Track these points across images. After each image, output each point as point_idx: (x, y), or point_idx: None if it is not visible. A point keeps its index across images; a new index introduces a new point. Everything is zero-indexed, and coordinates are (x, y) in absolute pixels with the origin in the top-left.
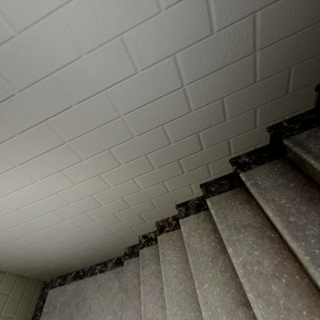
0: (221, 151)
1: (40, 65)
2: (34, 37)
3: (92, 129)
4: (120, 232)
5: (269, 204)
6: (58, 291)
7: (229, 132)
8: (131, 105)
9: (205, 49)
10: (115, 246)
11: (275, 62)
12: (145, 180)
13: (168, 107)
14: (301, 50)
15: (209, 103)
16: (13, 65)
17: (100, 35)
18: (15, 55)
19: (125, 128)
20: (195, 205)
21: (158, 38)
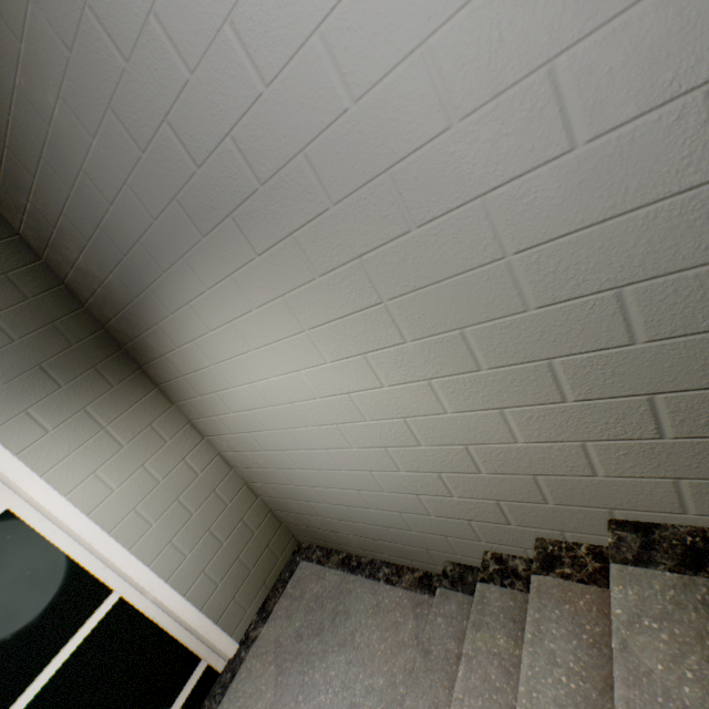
0: None
1: (374, 155)
2: (376, 104)
3: (437, 280)
4: (443, 519)
5: None
6: (313, 570)
7: None
8: (537, 230)
9: None
10: (427, 545)
11: None
12: (531, 422)
13: (649, 239)
14: None
15: None
16: (337, 160)
17: (498, 74)
18: (342, 142)
19: (509, 285)
20: (680, 547)
21: (663, 45)
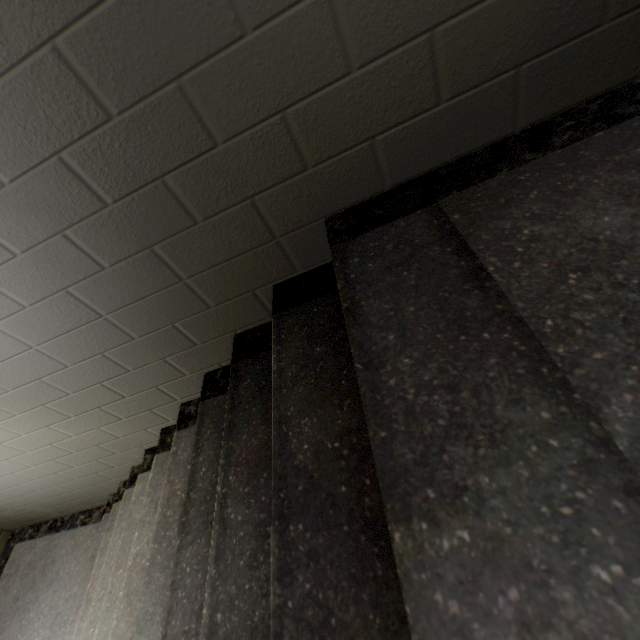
0: (159, 397)
1: None
2: None
3: None
4: (84, 477)
5: (167, 488)
6: (26, 546)
7: (150, 380)
8: None
9: (30, 318)
10: (93, 492)
11: (144, 321)
12: (69, 427)
13: (31, 364)
14: (170, 310)
15: (88, 358)
16: None
17: None
18: None
19: None
20: None
21: None
